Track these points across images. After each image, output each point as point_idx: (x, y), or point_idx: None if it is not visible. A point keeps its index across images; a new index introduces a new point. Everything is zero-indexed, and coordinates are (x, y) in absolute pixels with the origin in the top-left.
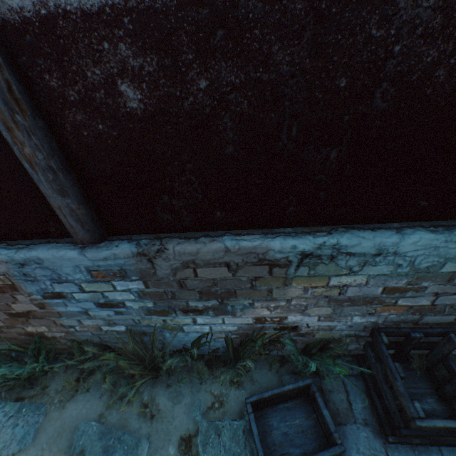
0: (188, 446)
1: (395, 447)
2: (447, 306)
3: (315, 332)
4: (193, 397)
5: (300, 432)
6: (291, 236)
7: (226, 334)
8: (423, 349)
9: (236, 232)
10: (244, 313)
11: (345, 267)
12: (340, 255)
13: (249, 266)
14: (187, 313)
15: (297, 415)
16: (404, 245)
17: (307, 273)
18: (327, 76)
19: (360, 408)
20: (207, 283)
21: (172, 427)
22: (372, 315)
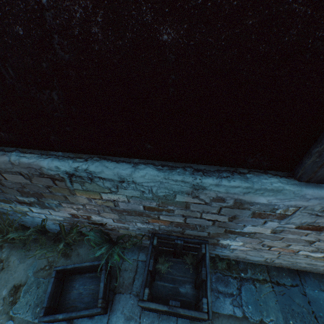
0: (16, 291)
1: (147, 314)
2: (197, 225)
3: (118, 229)
4: (34, 260)
5: (90, 294)
6: (59, 158)
7: (59, 222)
8: (193, 251)
9: (24, 150)
10: (60, 209)
11: (105, 187)
12: (96, 178)
13: (37, 177)
14: (21, 204)
15: (94, 283)
16: (136, 177)
17: (82, 188)
18: (3, 22)
19: (139, 284)
20: (18, 185)
21: (11, 277)
22: (149, 224)
